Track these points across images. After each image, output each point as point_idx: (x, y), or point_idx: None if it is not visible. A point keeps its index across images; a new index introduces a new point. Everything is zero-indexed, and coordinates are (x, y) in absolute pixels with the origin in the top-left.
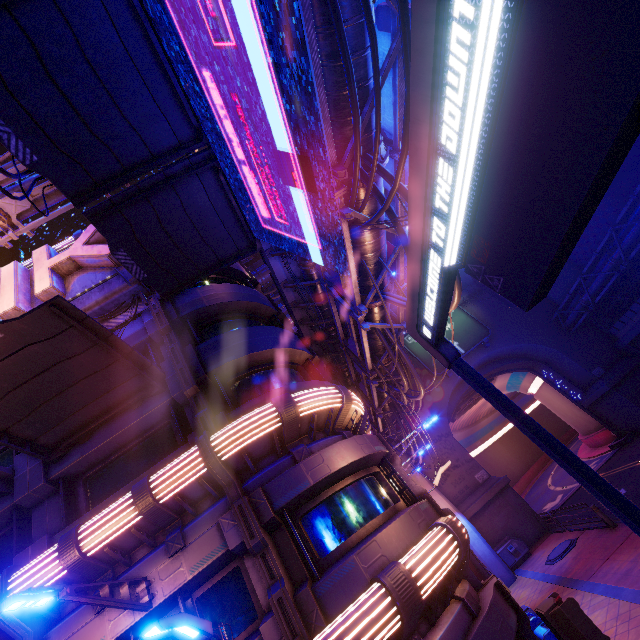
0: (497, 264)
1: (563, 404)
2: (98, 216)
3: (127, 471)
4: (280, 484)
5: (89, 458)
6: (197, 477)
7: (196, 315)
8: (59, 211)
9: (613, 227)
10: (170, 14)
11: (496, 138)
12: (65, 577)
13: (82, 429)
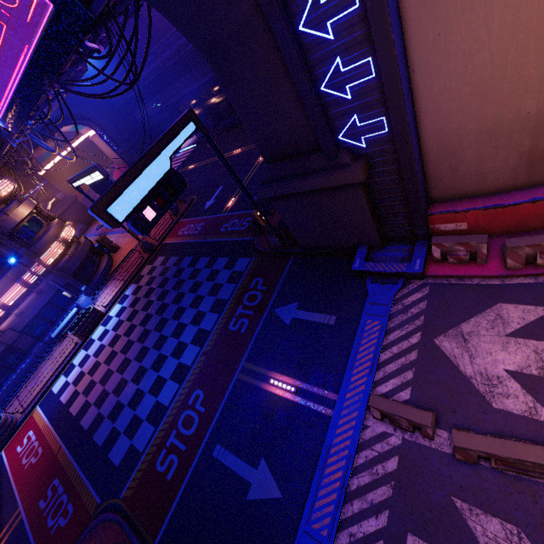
0: (96, 190)
1: (107, 148)
2: None
3: None
4: (6, 223)
5: None
6: None
7: None
8: None
9: (139, 64)
10: None
11: (99, 184)
12: None
13: None
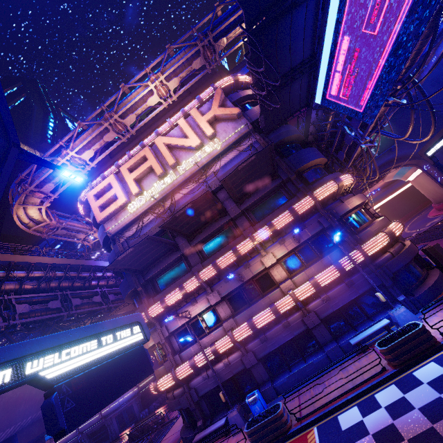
0: None
1: (430, 186)
2: (264, 101)
3: (266, 208)
4: (339, 209)
5: (252, 203)
6: (310, 206)
7: (278, 143)
8: (189, 85)
9: None
10: (343, 14)
11: None
12: (270, 235)
13: (249, 193)
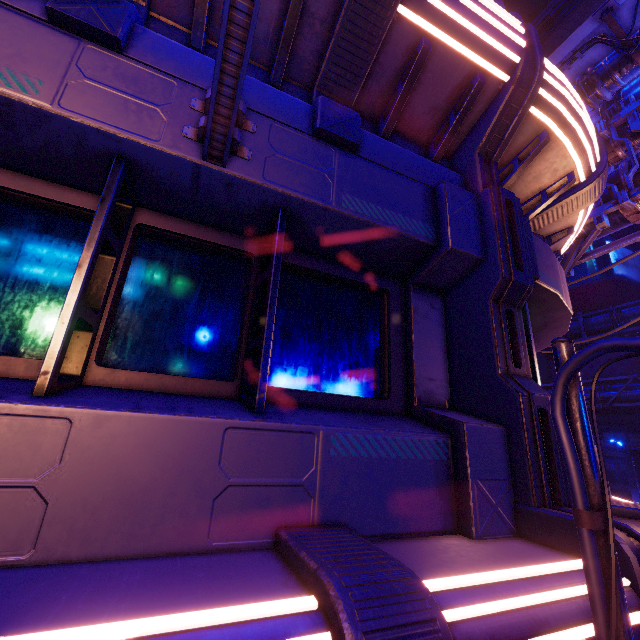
0: None
1: None
2: None
3: None
4: (540, 251)
5: None
6: (477, 69)
7: None
8: None
9: (638, 376)
10: None
11: None
12: None
13: None
